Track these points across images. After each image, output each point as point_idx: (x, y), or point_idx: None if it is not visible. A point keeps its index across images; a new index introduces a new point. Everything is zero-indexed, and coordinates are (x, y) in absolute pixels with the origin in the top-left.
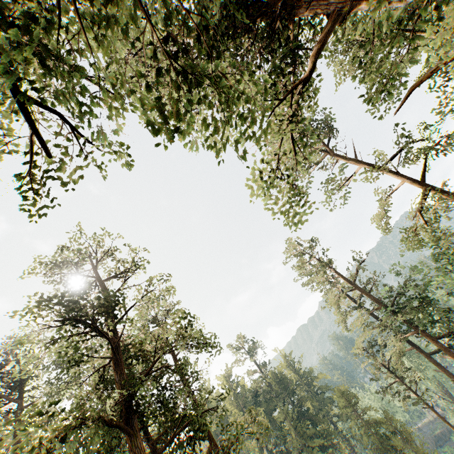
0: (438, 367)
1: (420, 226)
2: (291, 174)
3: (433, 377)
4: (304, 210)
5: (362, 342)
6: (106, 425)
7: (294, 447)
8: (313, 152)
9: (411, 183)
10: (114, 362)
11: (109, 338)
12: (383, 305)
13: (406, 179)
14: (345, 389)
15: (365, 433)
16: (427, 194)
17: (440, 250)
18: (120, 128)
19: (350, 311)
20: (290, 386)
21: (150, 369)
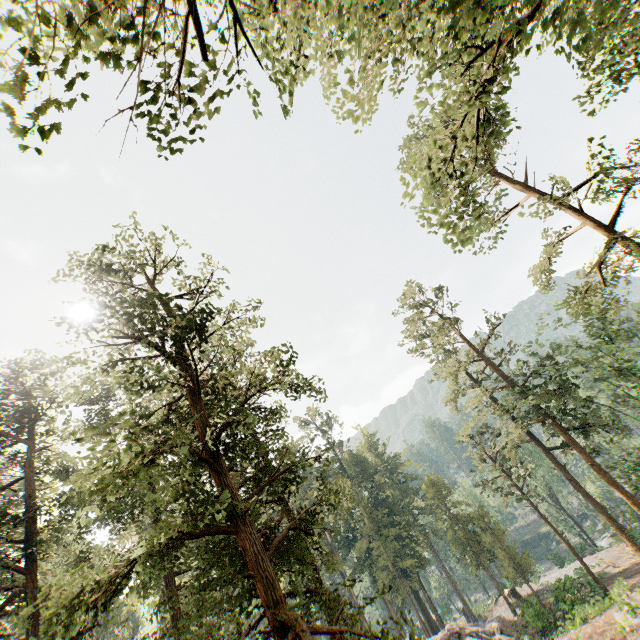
0: (555, 464)
1: (591, 286)
2: (465, 174)
3: (543, 477)
4: (478, 226)
5: (471, 427)
6: (197, 455)
7: (364, 534)
8: (490, 151)
9: (597, 225)
10: (193, 393)
11: (185, 365)
12: (511, 384)
13: (591, 218)
14: (437, 479)
15: (451, 527)
16: (615, 242)
17: (603, 323)
18: (289, 40)
19: (464, 389)
20: (369, 471)
21: (243, 405)
